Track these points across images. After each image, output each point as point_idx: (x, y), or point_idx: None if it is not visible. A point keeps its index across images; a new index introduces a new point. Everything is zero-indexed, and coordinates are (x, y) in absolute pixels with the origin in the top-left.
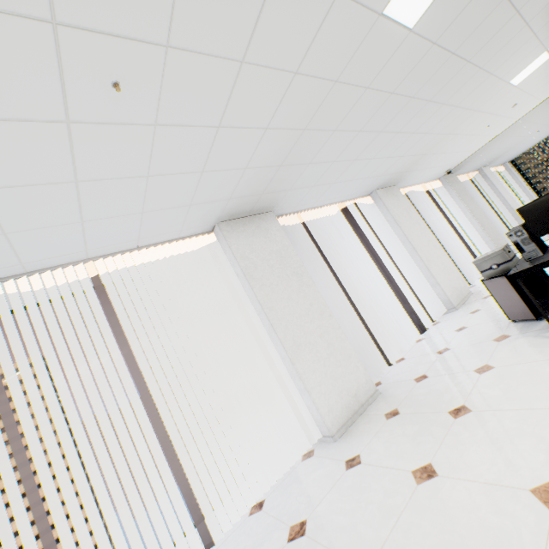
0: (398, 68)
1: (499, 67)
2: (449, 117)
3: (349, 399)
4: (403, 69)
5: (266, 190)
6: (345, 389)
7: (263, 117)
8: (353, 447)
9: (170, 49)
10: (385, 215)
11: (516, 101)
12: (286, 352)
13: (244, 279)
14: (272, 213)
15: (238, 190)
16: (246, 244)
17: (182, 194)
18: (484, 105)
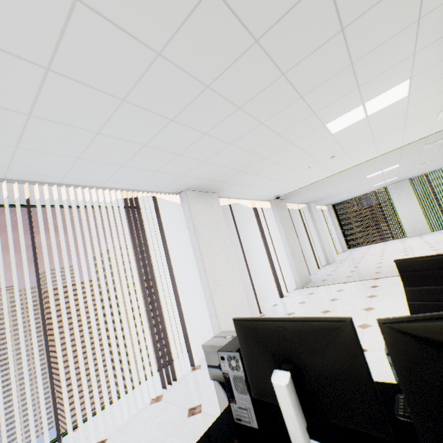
0: None
1: (311, 92)
2: (257, 135)
3: None
4: None
5: None
6: None
7: None
8: None
9: None
10: (188, 221)
11: (334, 153)
12: None
13: None
14: None
15: None
16: None
17: None
18: (301, 141)
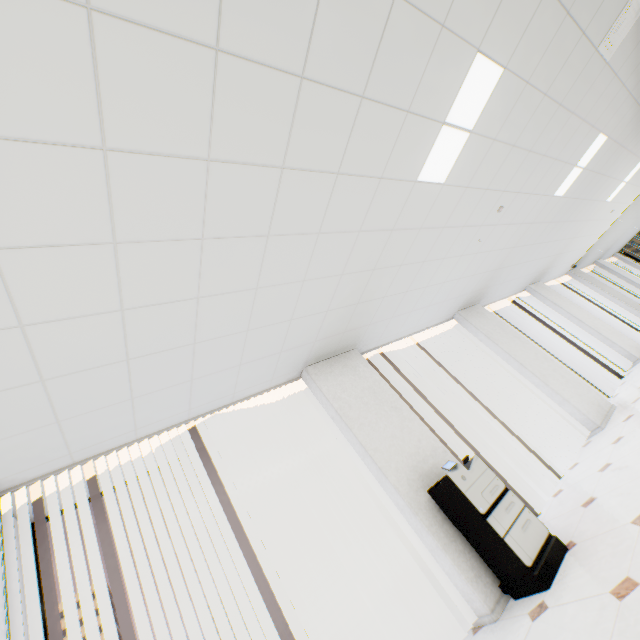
0: (554, 211)
1: (598, 196)
2: (574, 228)
3: (596, 407)
4: (556, 211)
5: (484, 287)
6: (589, 401)
7: (504, 244)
8: (621, 418)
9: (496, 225)
10: (543, 302)
11: (612, 209)
12: (538, 378)
13: (488, 340)
14: (479, 304)
15: (476, 286)
16: (478, 321)
17: (460, 289)
18: (593, 216)
